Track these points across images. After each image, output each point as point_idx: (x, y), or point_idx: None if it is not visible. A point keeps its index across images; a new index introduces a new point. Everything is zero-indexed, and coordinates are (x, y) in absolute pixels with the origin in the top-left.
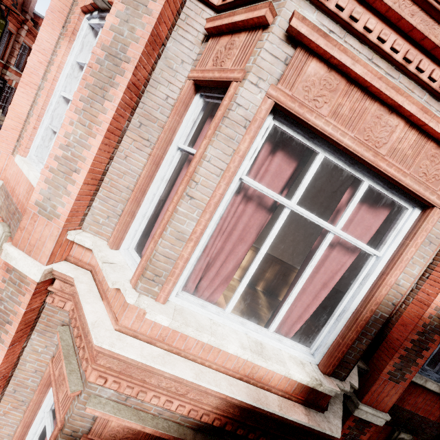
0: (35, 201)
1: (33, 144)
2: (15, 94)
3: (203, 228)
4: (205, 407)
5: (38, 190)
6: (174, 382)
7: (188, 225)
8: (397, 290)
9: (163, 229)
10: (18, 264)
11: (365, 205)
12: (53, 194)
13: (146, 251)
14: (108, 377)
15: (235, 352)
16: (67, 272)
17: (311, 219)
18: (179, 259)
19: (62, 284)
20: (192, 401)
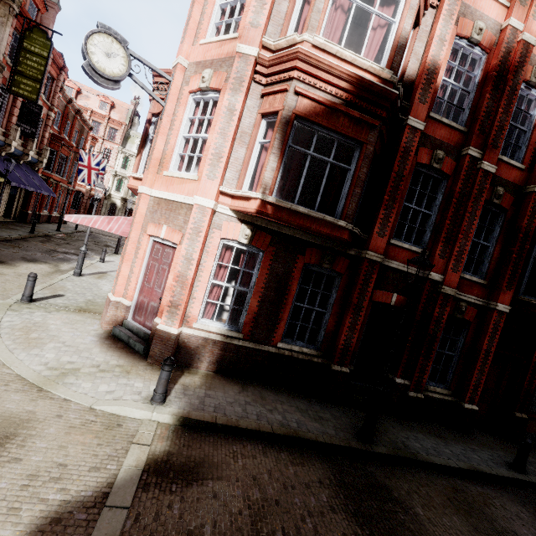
0: (248, 22)
1: (208, 34)
2: (194, 8)
3: (327, 6)
4: (341, 86)
5: (249, 17)
6: (327, 75)
7: (321, 6)
8: (405, 31)
9: (312, 9)
10: (245, 51)
11: (385, 6)
12: (256, 17)
13: (306, 22)
14: (301, 75)
15: (349, 54)
16: (265, 55)
17: (364, 8)
18: (320, 20)
19: (260, 68)
20: (336, 83)
